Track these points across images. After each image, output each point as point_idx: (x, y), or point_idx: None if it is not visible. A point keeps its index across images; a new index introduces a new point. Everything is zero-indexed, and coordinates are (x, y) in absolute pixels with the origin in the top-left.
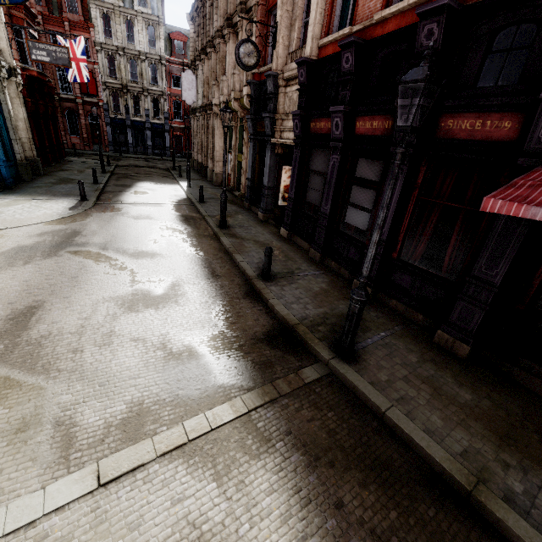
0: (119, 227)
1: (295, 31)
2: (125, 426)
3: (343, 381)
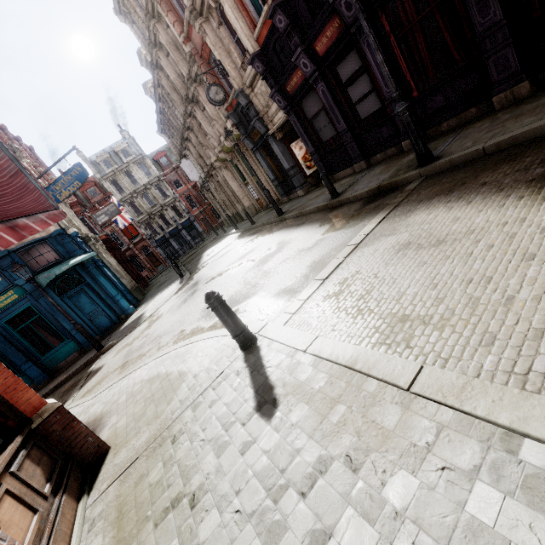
0: (217, 264)
1: (233, 53)
2: (314, 269)
3: (440, 170)
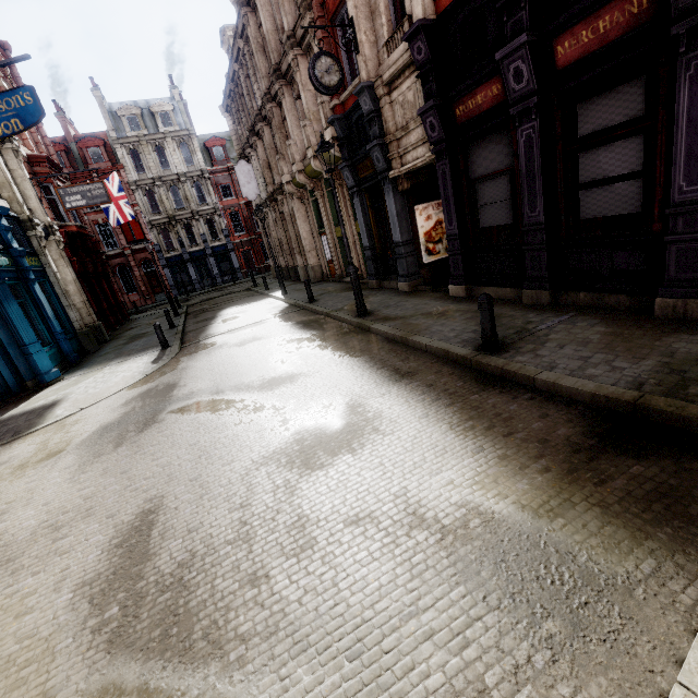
0: (224, 361)
1: (381, 15)
2: None
3: None
